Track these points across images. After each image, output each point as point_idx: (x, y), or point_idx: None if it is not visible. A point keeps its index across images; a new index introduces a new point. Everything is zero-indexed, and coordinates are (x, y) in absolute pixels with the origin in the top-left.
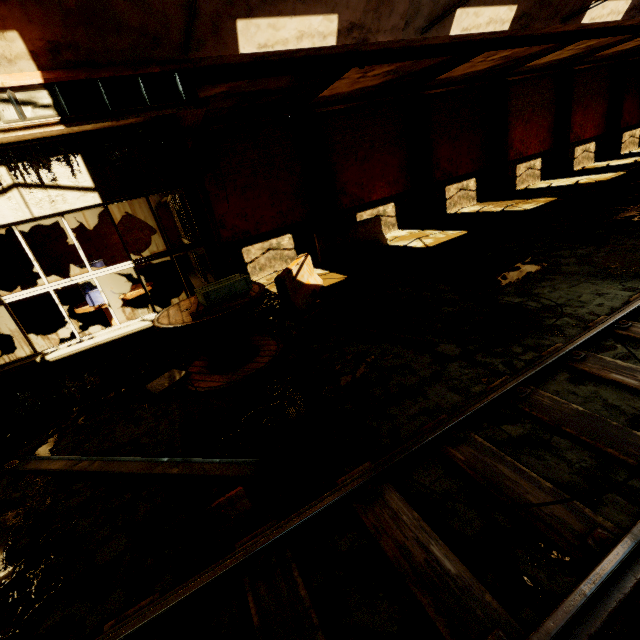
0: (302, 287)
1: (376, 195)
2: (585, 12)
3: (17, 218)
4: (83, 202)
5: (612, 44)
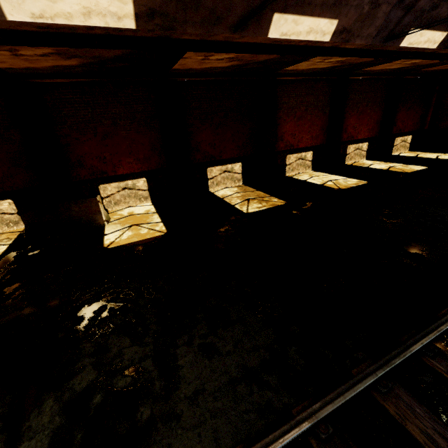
0: None
1: (123, 169)
2: (269, 24)
3: None
4: None
5: (370, 63)
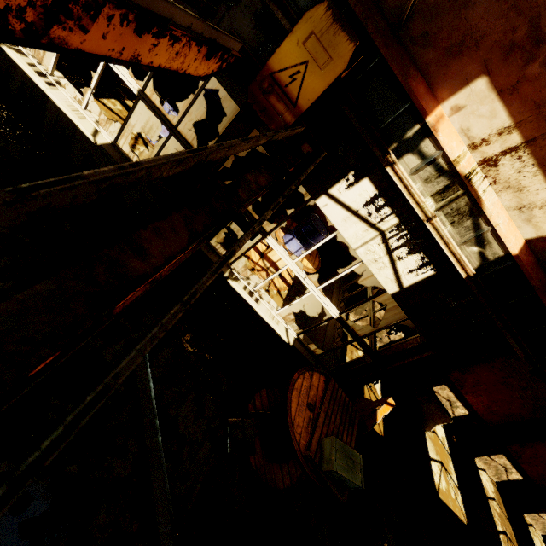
0: None
1: (471, 398)
2: None
3: (348, 238)
4: (384, 281)
5: None
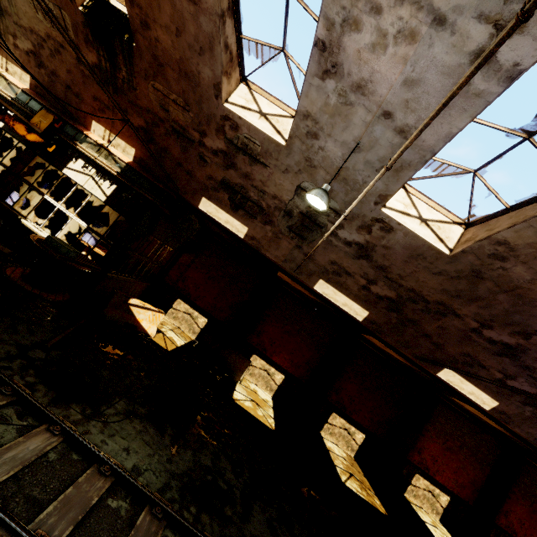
0: (130, 315)
1: (277, 358)
2: (440, 369)
3: (79, 182)
4: (100, 196)
5: None
